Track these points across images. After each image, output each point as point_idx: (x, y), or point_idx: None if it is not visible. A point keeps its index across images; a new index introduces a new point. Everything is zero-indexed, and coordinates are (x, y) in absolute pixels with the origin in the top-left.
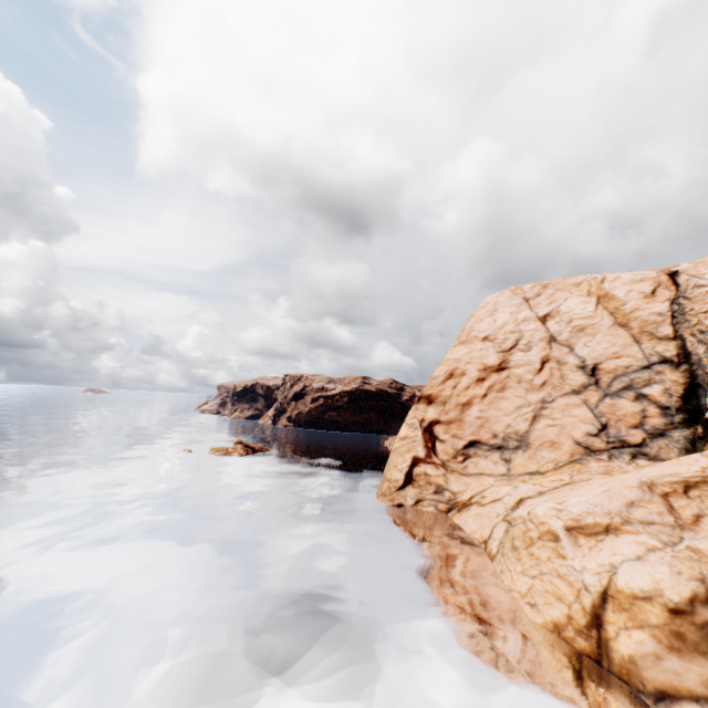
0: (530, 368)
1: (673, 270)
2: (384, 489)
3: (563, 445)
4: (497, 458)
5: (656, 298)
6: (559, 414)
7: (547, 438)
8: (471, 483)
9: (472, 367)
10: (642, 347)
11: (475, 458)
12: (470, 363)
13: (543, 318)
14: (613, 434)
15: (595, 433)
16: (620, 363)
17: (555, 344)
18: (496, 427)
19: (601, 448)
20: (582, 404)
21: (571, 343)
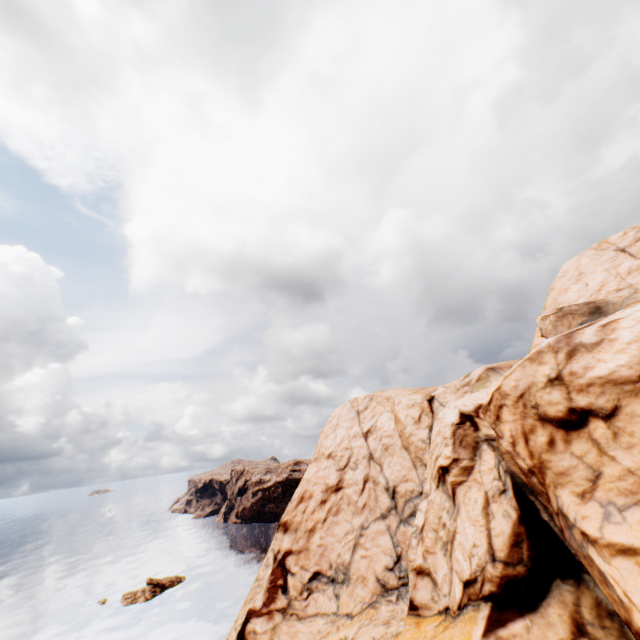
0: (356, 488)
1: (432, 395)
2: None
3: (369, 581)
4: (331, 592)
5: (421, 424)
6: (370, 542)
7: (360, 572)
8: (300, 632)
9: (318, 488)
10: (417, 472)
11: (316, 593)
12: (317, 483)
13: (366, 433)
14: (404, 566)
15: (392, 566)
16: (407, 487)
17: (373, 462)
18: (332, 555)
19: (394, 585)
20: (386, 530)
21: (381, 462)
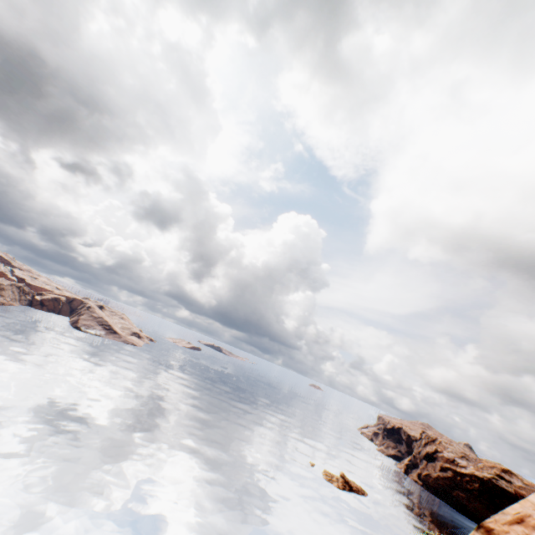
0: None
1: None
2: None
3: None
4: None
5: None
6: None
7: None
8: None
9: None
10: None
11: None
12: None
13: None
14: None
15: None
16: None
17: None
18: None
19: None
20: None
21: None
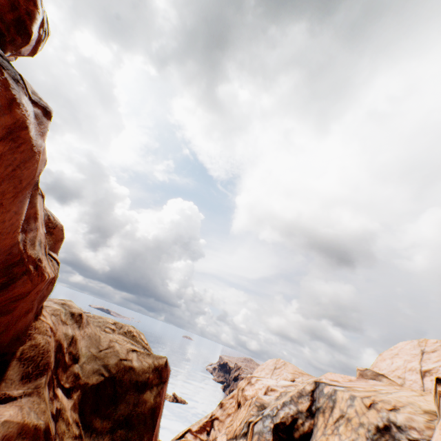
0: None
1: (294, 379)
2: (174, 437)
3: None
4: None
5: None
6: None
7: None
8: None
9: None
10: None
11: None
12: None
13: None
14: None
15: None
16: None
17: None
18: None
19: None
20: None
21: None
